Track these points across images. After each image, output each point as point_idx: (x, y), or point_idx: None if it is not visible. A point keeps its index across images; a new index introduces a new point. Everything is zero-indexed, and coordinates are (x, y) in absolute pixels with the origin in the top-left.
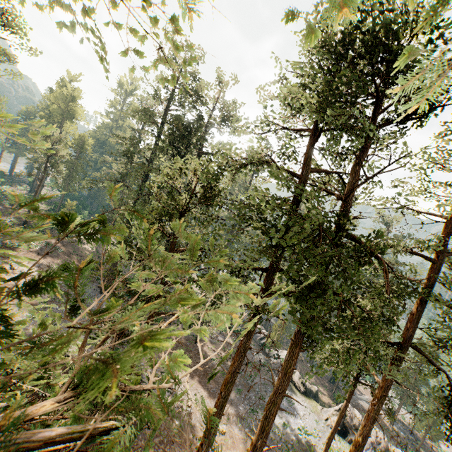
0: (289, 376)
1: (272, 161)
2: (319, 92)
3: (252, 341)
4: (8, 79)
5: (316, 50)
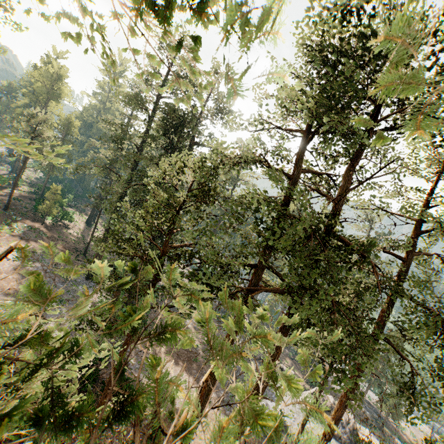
0: None
1: (266, 161)
2: (319, 99)
3: None
4: None
5: (315, 53)
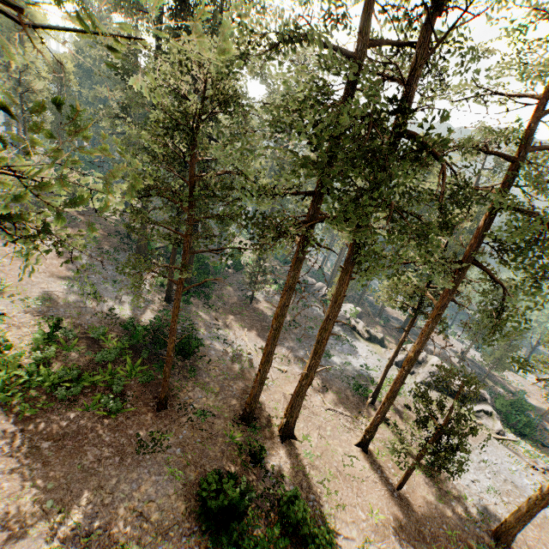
0: (339, 302)
1: (304, 34)
2: None
3: (313, 299)
4: None
5: None
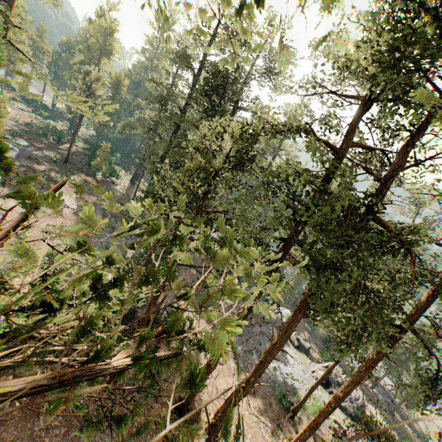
0: (288, 334)
1: (312, 130)
2: (385, 59)
3: None
4: (50, 8)
5: None
